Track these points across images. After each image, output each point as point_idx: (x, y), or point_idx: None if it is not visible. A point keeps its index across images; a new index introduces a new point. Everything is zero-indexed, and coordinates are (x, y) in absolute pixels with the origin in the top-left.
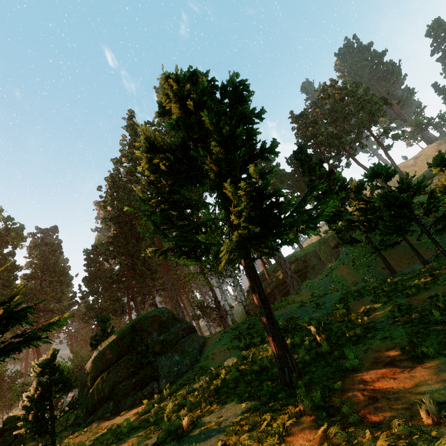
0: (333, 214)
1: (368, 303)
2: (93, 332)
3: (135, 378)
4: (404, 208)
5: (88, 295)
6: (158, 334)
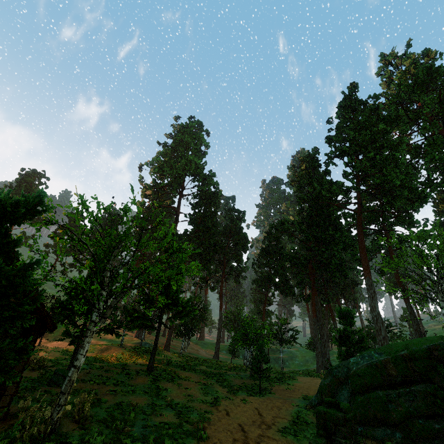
0: None
1: None
2: (259, 300)
3: (438, 423)
4: None
5: (264, 266)
6: None
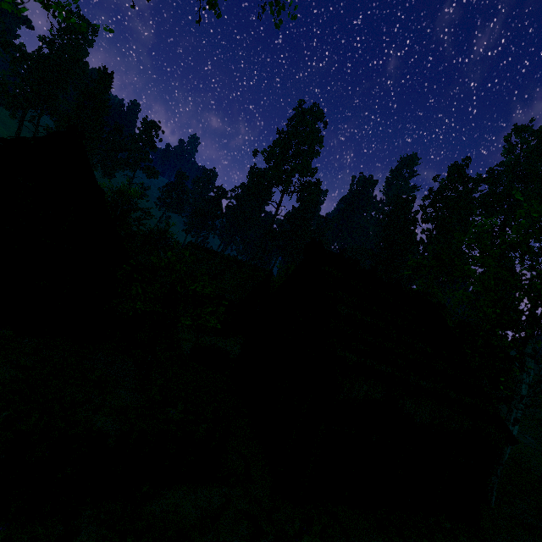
0: None
1: None
2: None
3: None
4: None
5: None
6: None
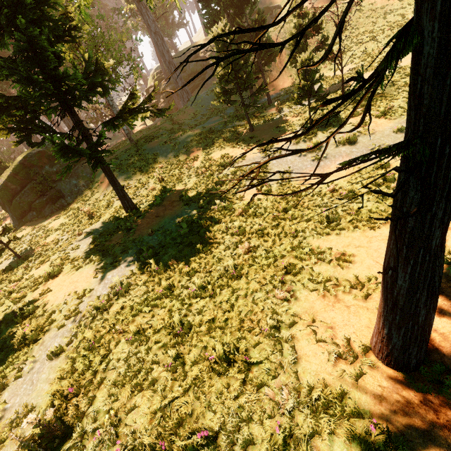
0: (157, 109)
1: (200, 151)
2: None
3: (45, 198)
4: (230, 83)
5: None
6: (50, 166)
